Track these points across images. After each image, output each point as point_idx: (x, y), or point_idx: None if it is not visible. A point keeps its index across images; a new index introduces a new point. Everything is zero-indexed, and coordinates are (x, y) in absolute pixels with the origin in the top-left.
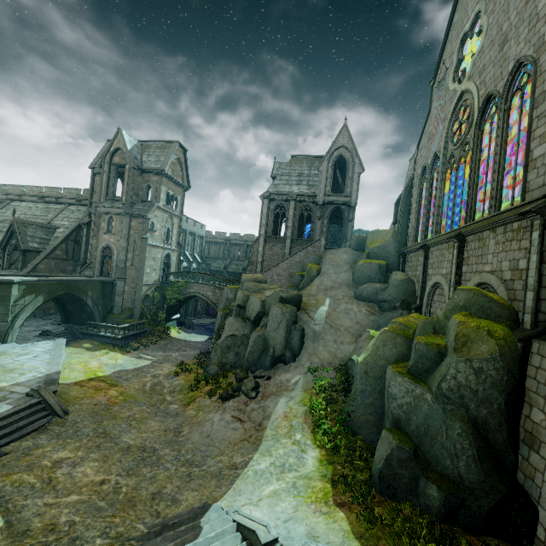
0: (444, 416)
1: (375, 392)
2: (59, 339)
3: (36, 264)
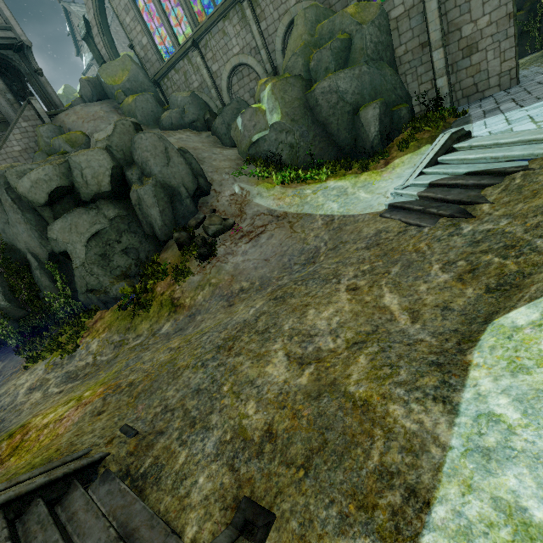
0: (379, 72)
1: (311, 126)
2: None
3: None
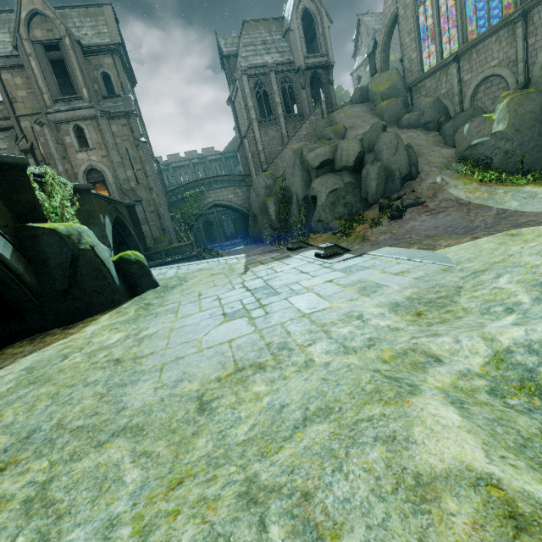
0: None
1: (535, 137)
2: None
3: None
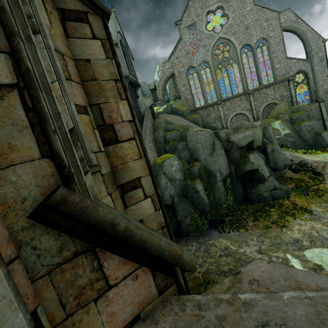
0: (318, 123)
1: (298, 136)
2: None
3: None
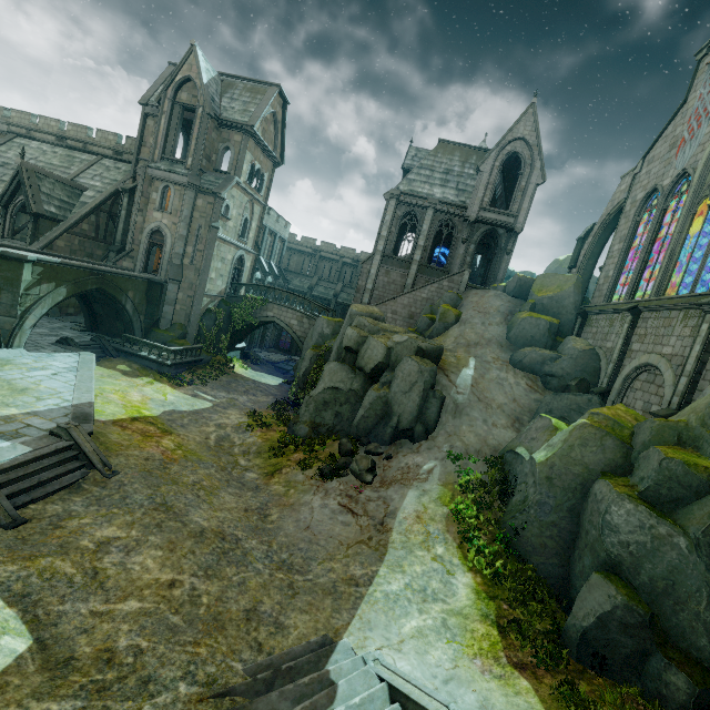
0: (709, 576)
1: (562, 510)
2: (85, 352)
3: (52, 238)
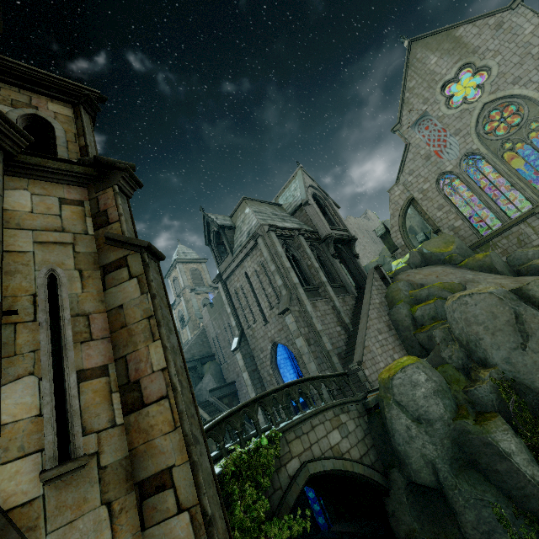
0: None
1: None
2: None
3: None
